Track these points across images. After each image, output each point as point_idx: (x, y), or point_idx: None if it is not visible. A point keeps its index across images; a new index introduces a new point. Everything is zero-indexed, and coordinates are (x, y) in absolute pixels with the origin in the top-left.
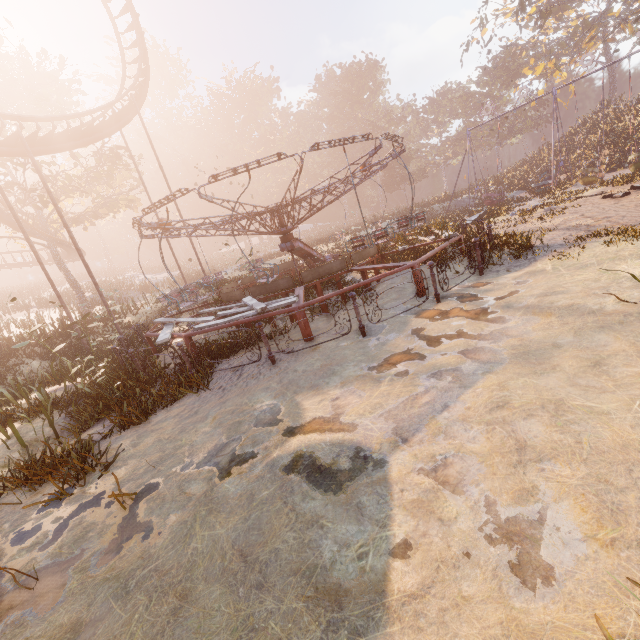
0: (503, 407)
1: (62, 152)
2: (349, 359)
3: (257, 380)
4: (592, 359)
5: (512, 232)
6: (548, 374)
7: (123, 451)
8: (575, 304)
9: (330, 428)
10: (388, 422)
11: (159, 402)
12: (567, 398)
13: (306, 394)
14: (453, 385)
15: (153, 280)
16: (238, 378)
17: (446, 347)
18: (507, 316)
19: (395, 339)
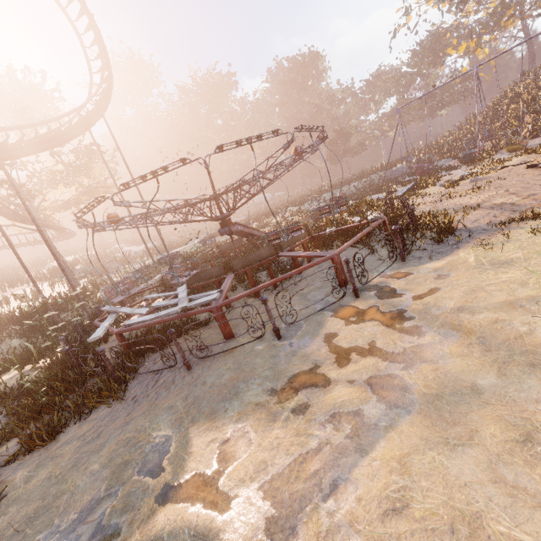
0: (400, 513)
1: (58, 148)
2: (256, 373)
3: (167, 392)
4: (521, 427)
5: (436, 211)
6: (463, 448)
7: (13, 489)
8: (499, 320)
9: (204, 498)
10: (265, 503)
11: (78, 410)
12: (487, 513)
13: (201, 426)
14: (349, 444)
15: (134, 251)
16: (153, 386)
17: (353, 369)
18: (423, 326)
19: (306, 347)
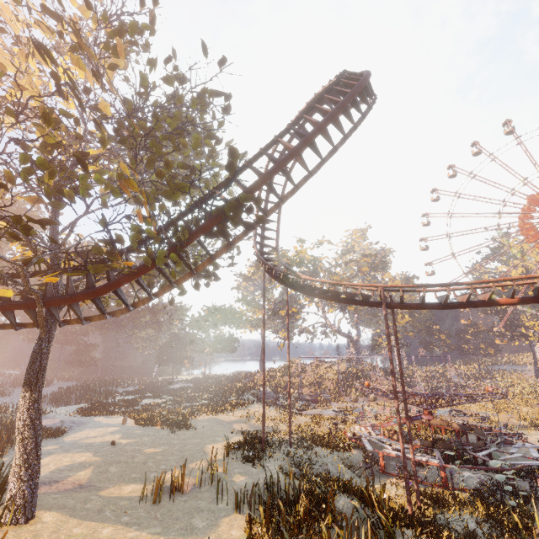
0: None
1: None
2: None
3: None
4: None
5: None
6: None
7: None
8: None
9: None
10: None
11: None
12: None
13: None
14: None
15: None
16: None
17: None
18: None
19: None
